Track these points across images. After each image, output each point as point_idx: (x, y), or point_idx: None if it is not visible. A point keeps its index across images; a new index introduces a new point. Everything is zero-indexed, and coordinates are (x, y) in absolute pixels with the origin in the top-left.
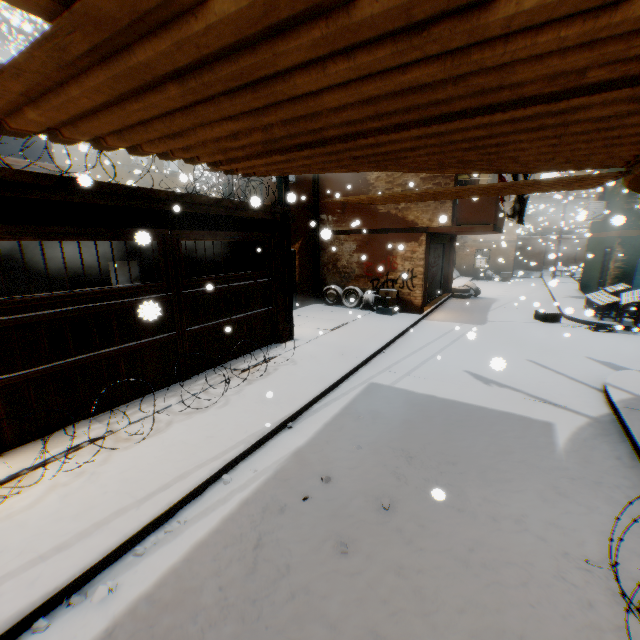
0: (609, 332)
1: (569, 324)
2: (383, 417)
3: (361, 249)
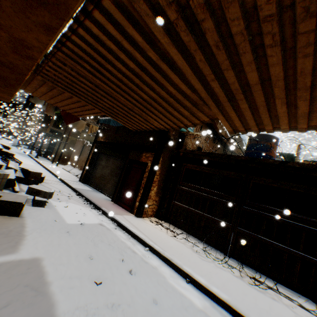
0: None
1: None
2: None
3: None
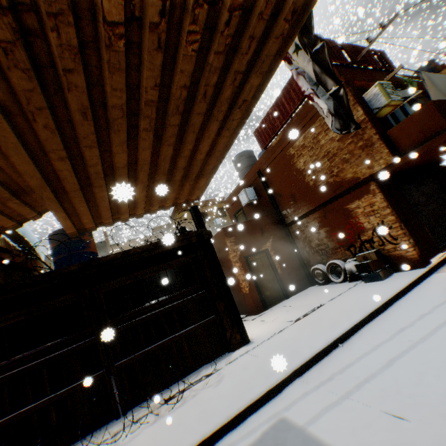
0: None
1: None
2: None
3: (323, 224)
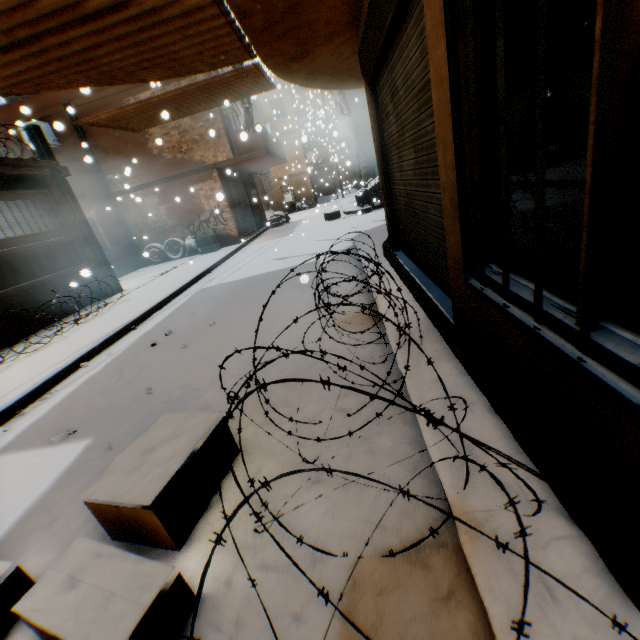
0: (369, 212)
1: (347, 216)
2: (211, 298)
3: (164, 200)
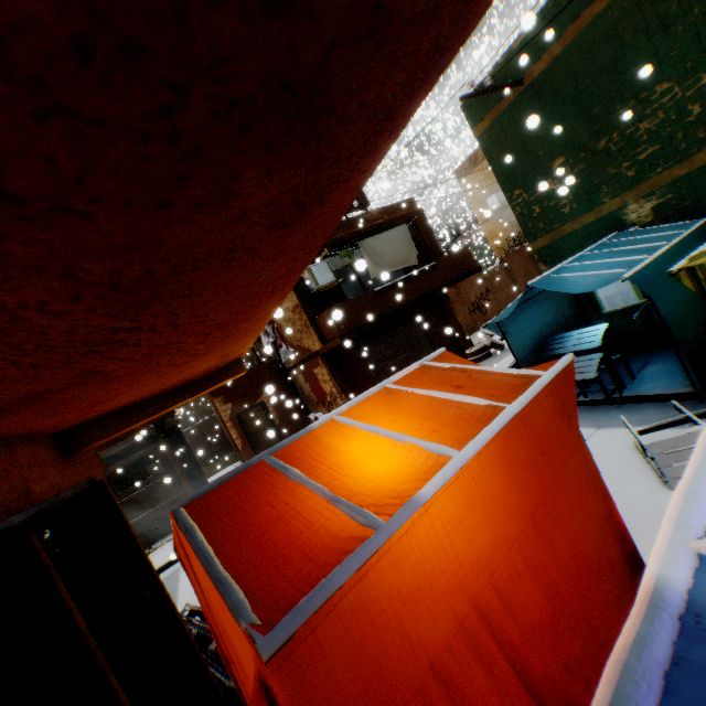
0: None
1: None
2: None
3: (306, 379)
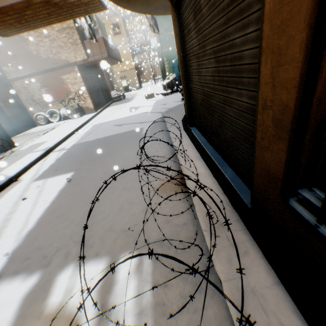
0: (170, 94)
1: (158, 96)
2: (72, 155)
3: (44, 85)
